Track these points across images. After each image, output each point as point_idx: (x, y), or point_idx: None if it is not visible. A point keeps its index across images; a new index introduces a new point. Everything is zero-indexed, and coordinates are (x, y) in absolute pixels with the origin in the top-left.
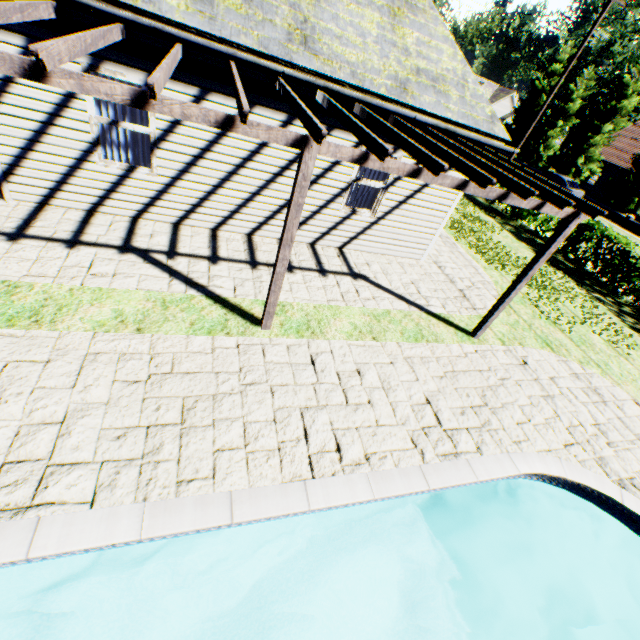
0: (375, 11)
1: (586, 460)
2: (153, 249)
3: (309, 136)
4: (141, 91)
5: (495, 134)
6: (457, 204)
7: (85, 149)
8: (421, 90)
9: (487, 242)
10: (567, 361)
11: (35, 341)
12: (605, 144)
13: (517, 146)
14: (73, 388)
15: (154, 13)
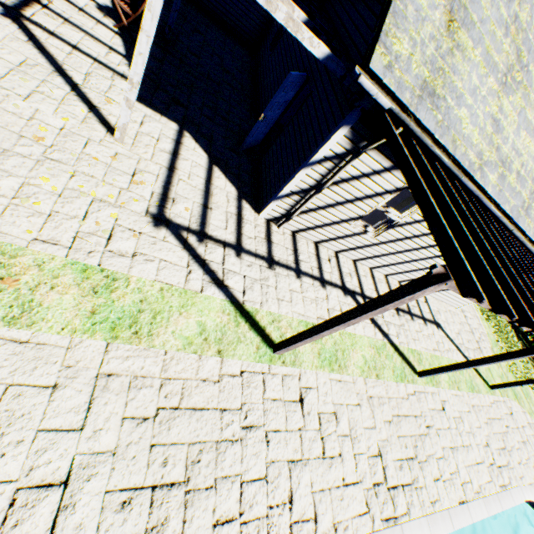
0: None
1: None
2: (354, 290)
3: None
4: None
5: None
6: None
7: (353, 217)
8: None
9: None
10: (524, 412)
11: (346, 385)
12: None
13: None
14: (373, 427)
15: (481, 185)
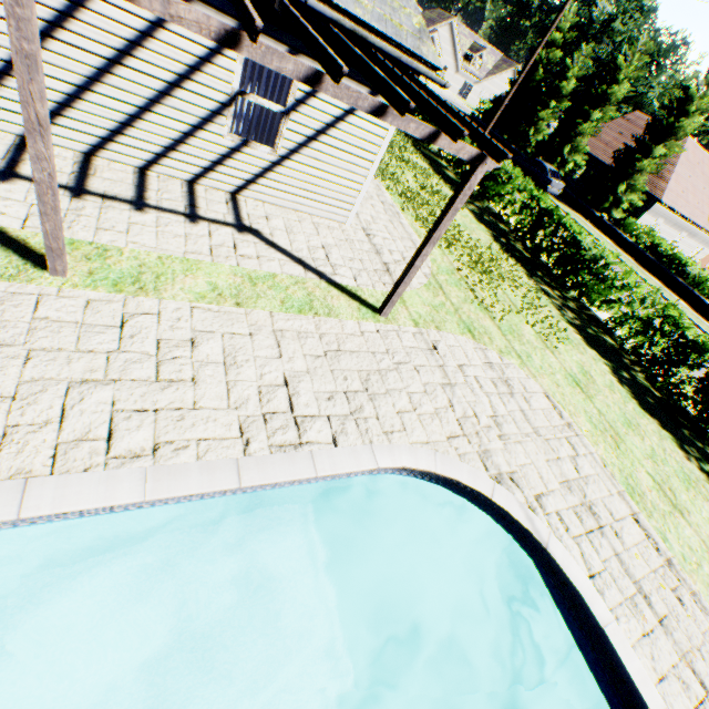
0: None
1: (468, 453)
2: None
3: None
4: None
5: (423, 56)
6: (419, 173)
7: None
8: None
9: None
10: (486, 350)
11: None
12: (593, 135)
13: (495, 115)
14: None
15: None
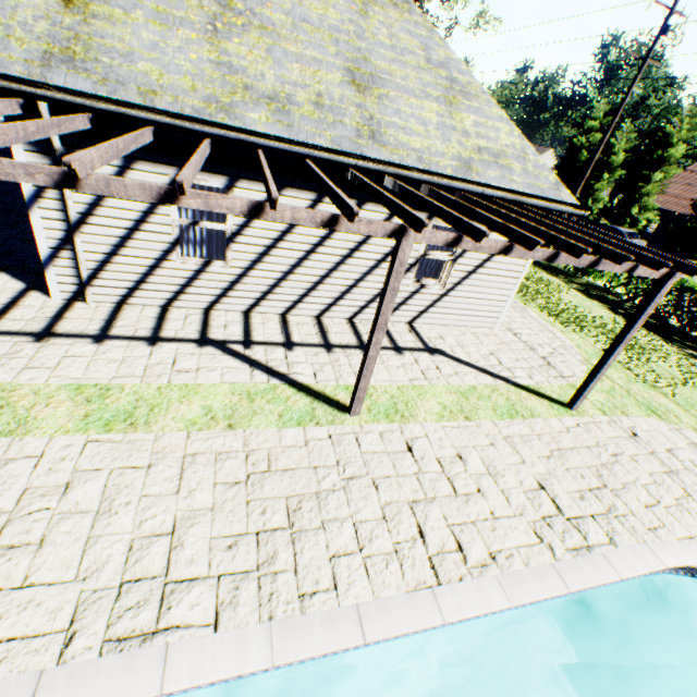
0: (432, 102)
1: None
2: (229, 339)
3: (405, 225)
4: (258, 202)
5: (562, 199)
6: None
7: (165, 249)
8: (484, 166)
9: (557, 303)
10: (680, 429)
11: (133, 445)
12: (657, 192)
13: None
14: (177, 494)
15: (239, 127)
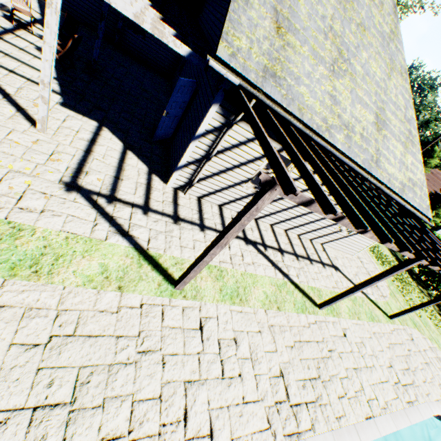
0: (400, 144)
1: None
2: (256, 241)
3: None
4: None
5: (427, 215)
6: None
7: (243, 180)
8: (408, 190)
9: None
10: (425, 338)
11: (247, 315)
12: None
13: None
14: (275, 351)
15: (331, 142)
